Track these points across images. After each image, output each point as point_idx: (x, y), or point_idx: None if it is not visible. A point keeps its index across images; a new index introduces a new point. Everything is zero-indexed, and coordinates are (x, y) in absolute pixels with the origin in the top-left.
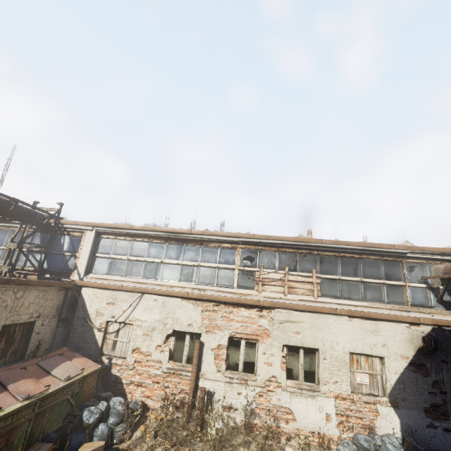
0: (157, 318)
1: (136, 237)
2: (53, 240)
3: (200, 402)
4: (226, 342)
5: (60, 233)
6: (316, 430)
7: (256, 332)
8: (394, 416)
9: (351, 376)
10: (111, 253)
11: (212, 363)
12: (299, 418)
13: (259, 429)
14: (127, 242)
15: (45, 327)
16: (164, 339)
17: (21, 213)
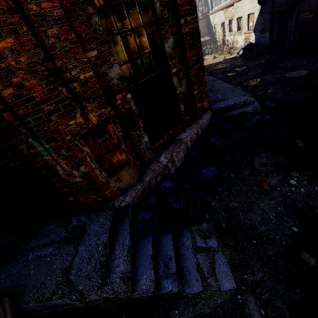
0: (219, 20)
1: None
2: (206, 0)
3: (222, 43)
4: (228, 22)
5: None
6: (241, 45)
7: (232, 16)
8: (254, 36)
9: (249, 24)
10: None
11: (227, 31)
12: (239, 43)
13: (234, 48)
14: None
15: (204, 31)
16: (220, 26)
17: None
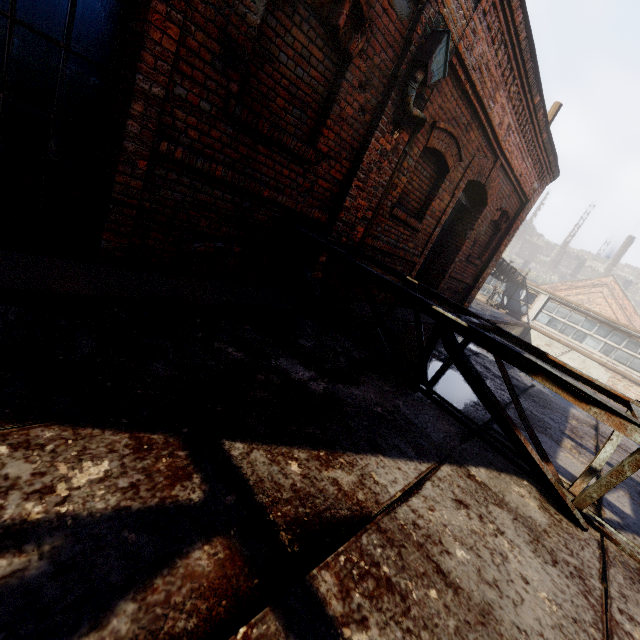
0: (575, 366)
1: (577, 311)
2: (514, 290)
3: None
4: None
5: (521, 287)
6: None
7: None
8: None
9: None
10: (553, 314)
11: None
12: None
13: None
14: (568, 312)
15: None
16: None
17: (513, 276)
